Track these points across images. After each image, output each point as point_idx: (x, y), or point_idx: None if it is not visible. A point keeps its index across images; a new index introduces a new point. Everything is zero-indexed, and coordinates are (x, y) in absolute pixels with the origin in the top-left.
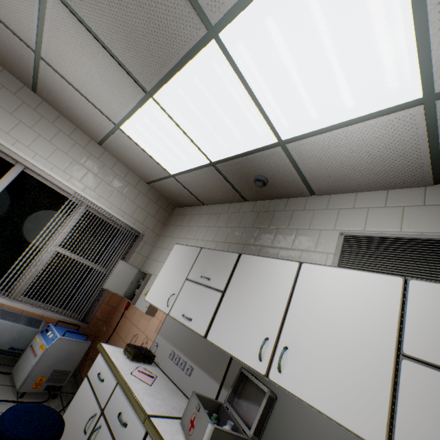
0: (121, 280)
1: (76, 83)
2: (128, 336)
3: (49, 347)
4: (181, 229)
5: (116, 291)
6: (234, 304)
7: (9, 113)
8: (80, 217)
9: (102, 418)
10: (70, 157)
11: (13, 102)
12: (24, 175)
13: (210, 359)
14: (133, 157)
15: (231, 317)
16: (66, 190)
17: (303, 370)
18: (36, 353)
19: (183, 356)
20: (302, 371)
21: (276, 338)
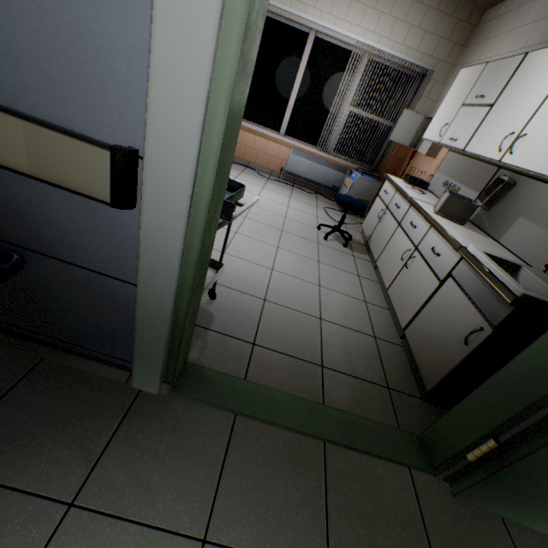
0: (405, 130)
1: None
2: None
3: (353, 183)
4: (484, 46)
5: (401, 143)
6: (497, 114)
7: None
8: (363, 70)
9: (386, 210)
10: None
11: None
12: (316, 42)
13: (476, 178)
14: None
15: (489, 127)
16: (348, 43)
17: (529, 147)
18: (346, 187)
19: (453, 182)
20: (528, 148)
21: (520, 131)
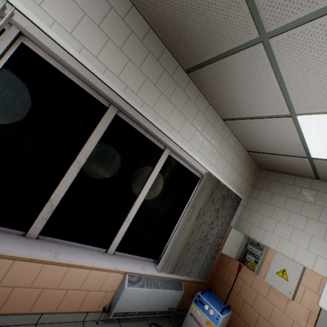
0: (232, 245)
1: (292, 72)
2: (258, 305)
3: None
4: (286, 200)
5: (229, 255)
6: None
7: (167, 99)
8: (210, 195)
9: None
10: (203, 136)
11: (170, 86)
12: (167, 158)
13: None
14: (267, 136)
15: None
16: (199, 169)
17: None
18: None
19: None
20: None
21: None
